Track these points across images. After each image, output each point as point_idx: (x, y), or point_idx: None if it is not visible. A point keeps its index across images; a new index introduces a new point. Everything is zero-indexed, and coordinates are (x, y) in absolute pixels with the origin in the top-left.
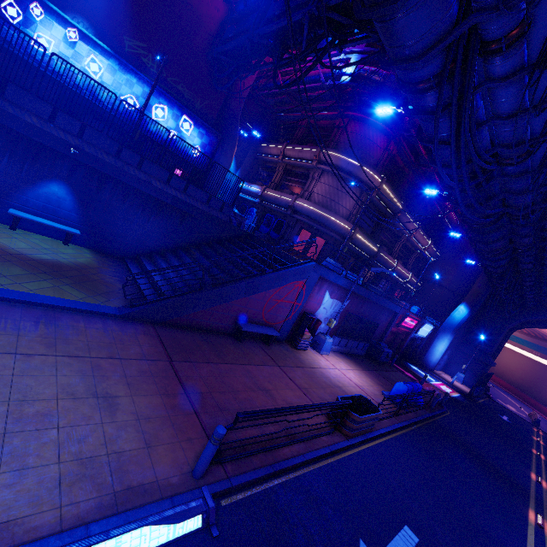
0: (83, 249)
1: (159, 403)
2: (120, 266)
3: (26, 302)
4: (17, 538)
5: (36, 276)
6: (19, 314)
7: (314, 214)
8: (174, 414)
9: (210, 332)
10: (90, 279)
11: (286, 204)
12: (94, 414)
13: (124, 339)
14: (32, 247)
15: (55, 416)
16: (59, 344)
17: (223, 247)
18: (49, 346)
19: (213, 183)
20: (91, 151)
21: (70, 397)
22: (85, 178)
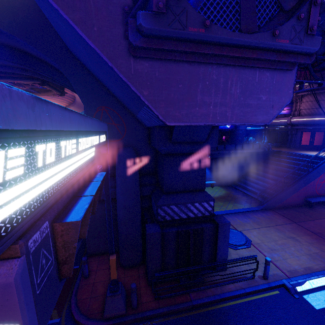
0: (217, 187)
1: (310, 238)
2: (233, 189)
3: (236, 213)
4: (315, 270)
5: (225, 203)
6: (239, 217)
7: (309, 122)
8: (319, 241)
9: (294, 207)
10: (235, 199)
11: (285, 123)
12: (295, 243)
13: (272, 218)
14: (210, 193)
15: (286, 244)
16: (259, 223)
17: (268, 164)
18: (258, 225)
19: (241, 134)
20: (209, 152)
21: (283, 239)
22: (210, 162)
